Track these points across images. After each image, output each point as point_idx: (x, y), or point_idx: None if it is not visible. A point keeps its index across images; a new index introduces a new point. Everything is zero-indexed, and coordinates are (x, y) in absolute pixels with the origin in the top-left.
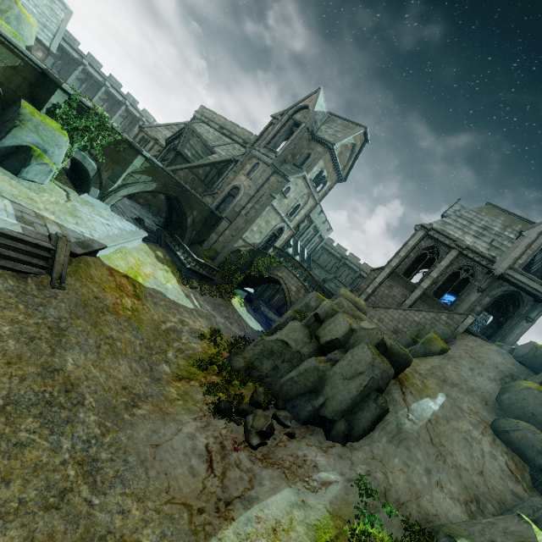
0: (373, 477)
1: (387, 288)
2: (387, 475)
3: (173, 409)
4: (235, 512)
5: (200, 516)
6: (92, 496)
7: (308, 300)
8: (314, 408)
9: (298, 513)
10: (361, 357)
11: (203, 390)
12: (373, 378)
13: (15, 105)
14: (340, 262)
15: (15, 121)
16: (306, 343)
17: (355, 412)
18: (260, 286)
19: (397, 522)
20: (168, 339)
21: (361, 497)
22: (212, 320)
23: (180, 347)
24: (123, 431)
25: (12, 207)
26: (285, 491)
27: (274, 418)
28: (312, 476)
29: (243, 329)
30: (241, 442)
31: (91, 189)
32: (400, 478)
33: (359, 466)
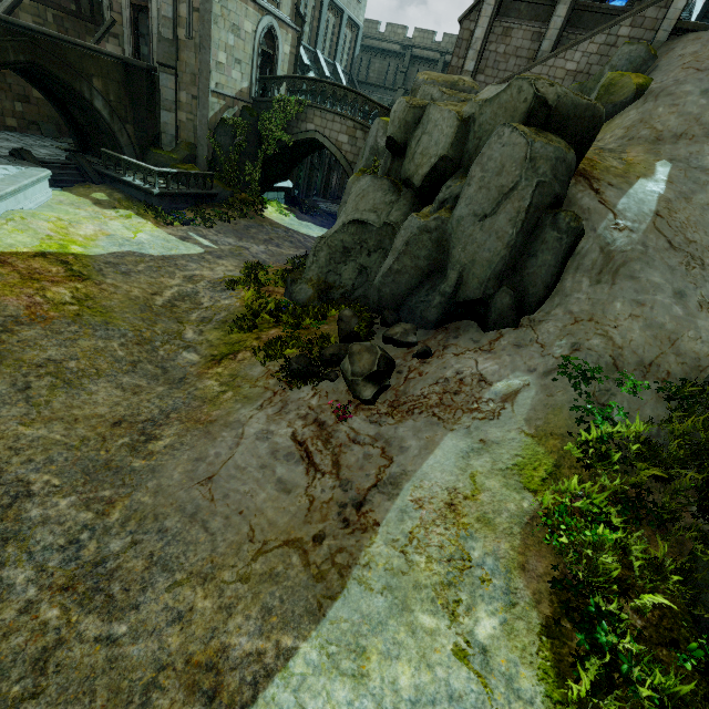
0: (585, 350)
1: (501, 40)
2: (609, 336)
3: (219, 411)
4: (377, 512)
5: (320, 547)
6: (111, 625)
7: (373, 140)
8: (446, 296)
9: (480, 462)
10: (502, 159)
11: (260, 359)
12: (538, 185)
13: None
14: (403, 59)
15: None
16: (392, 204)
17: (520, 265)
18: (300, 174)
19: (650, 396)
20: (178, 313)
21: (576, 389)
22: (243, 255)
23: (203, 316)
24: (140, 488)
25: None
26: (447, 441)
27: (388, 343)
28: (482, 397)
29: (301, 246)
30: (348, 403)
31: None
32: (633, 330)
33: (555, 345)
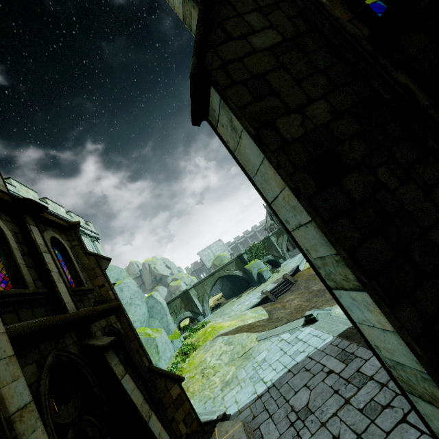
0: None
1: None
2: None
3: None
4: None
5: None
6: None
7: None
8: None
9: None
10: None
11: None
12: None
13: (245, 269)
14: None
15: (250, 272)
16: None
17: None
18: None
19: None
20: None
21: None
22: None
23: None
24: None
25: (272, 284)
26: None
27: None
28: None
29: None
30: None
31: (279, 262)
32: None
33: None
